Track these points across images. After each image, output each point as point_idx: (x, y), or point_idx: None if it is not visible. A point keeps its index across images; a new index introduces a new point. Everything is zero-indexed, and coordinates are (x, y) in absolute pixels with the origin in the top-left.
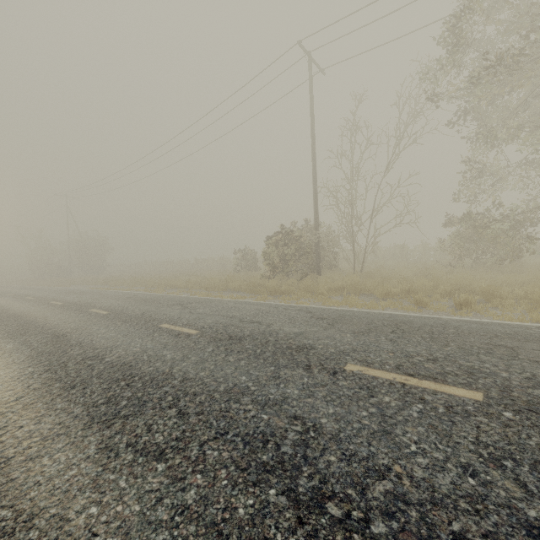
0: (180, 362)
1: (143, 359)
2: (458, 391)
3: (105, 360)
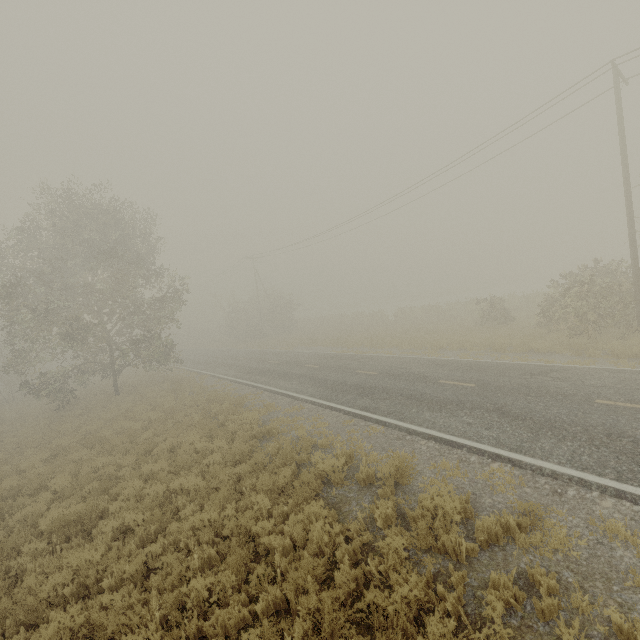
0: None
1: None
2: None
3: None
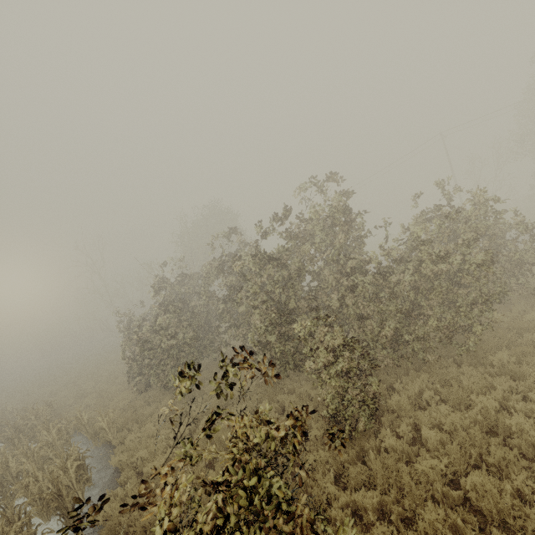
0: None
1: None
2: None
3: None
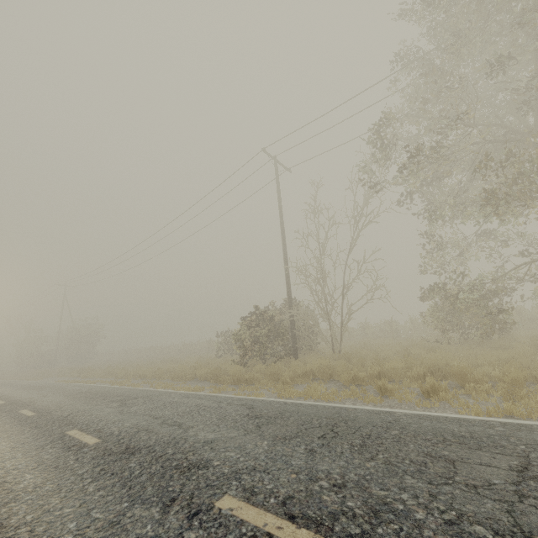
0: (25, 494)
1: None
2: None
3: None
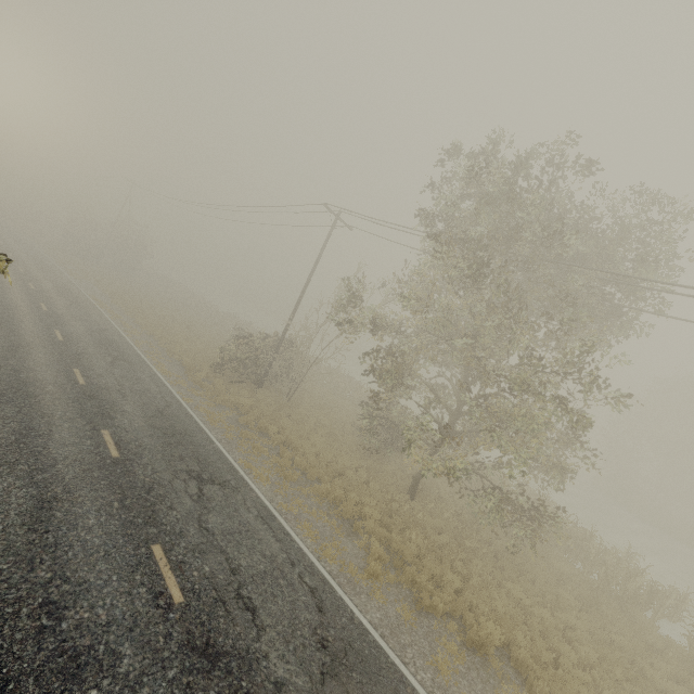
0: (49, 394)
1: (36, 384)
2: (115, 452)
3: (20, 375)
